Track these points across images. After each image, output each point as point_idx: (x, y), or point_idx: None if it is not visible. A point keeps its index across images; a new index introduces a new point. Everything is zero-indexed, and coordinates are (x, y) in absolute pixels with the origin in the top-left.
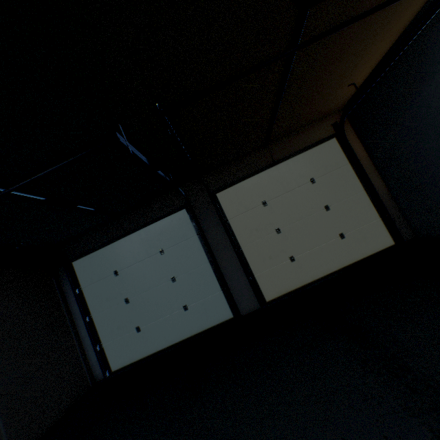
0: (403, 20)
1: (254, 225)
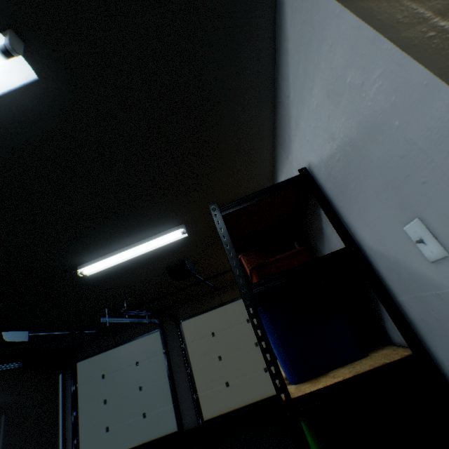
0: None
1: (203, 351)
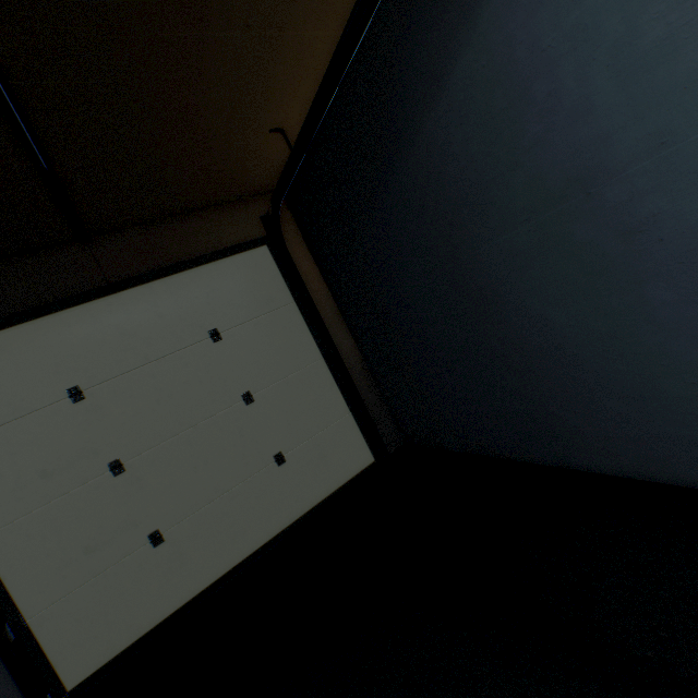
0: None
1: (35, 462)
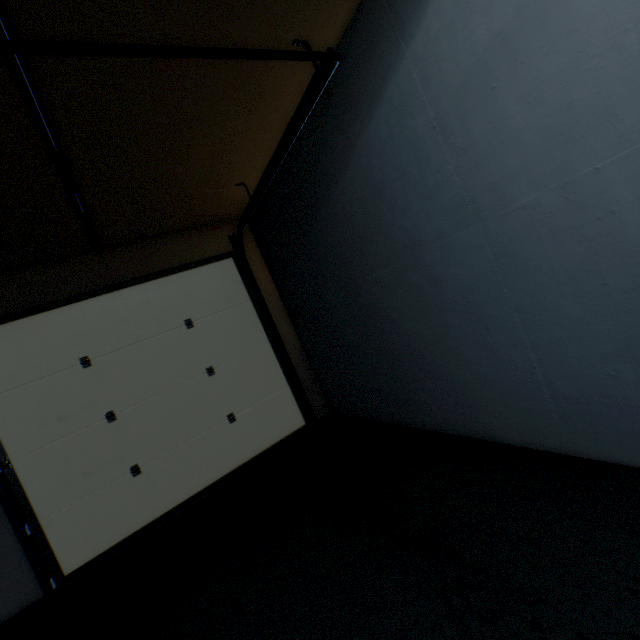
0: (286, 114)
1: (54, 409)
